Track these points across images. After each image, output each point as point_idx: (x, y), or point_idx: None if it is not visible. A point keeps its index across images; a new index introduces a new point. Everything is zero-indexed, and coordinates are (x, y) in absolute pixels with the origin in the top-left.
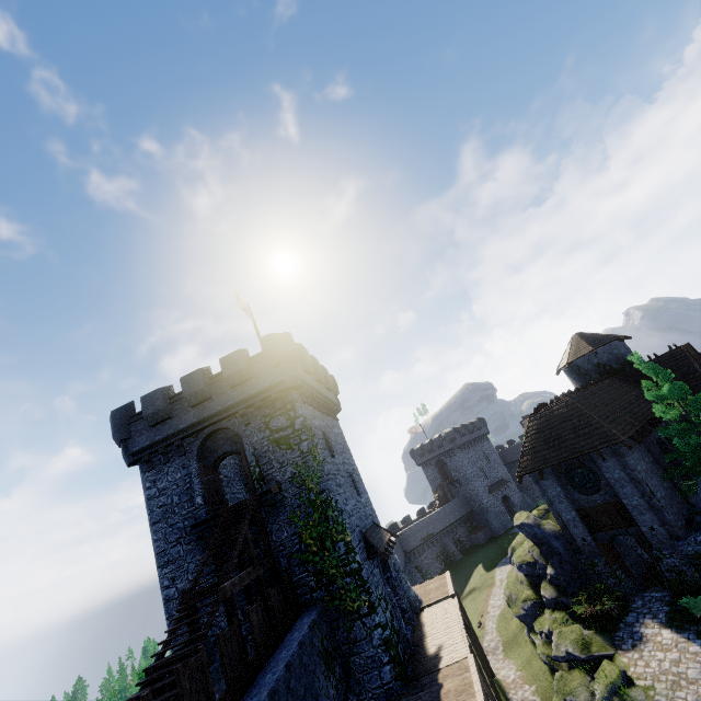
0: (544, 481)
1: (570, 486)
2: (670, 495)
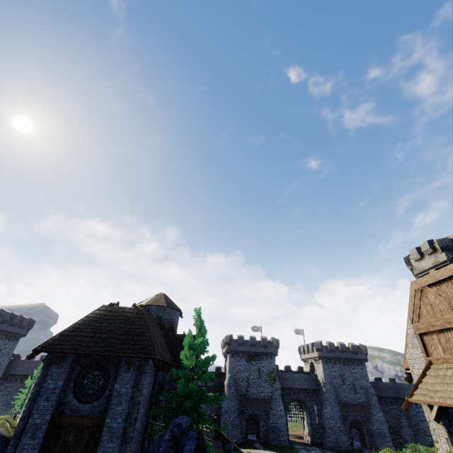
0: (56, 368)
1: (73, 385)
2: (141, 431)
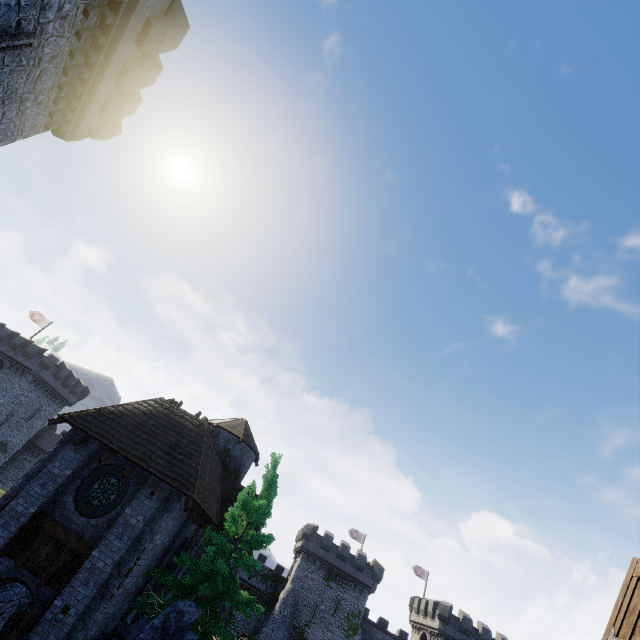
0: (72, 450)
1: (80, 483)
2: (129, 594)
